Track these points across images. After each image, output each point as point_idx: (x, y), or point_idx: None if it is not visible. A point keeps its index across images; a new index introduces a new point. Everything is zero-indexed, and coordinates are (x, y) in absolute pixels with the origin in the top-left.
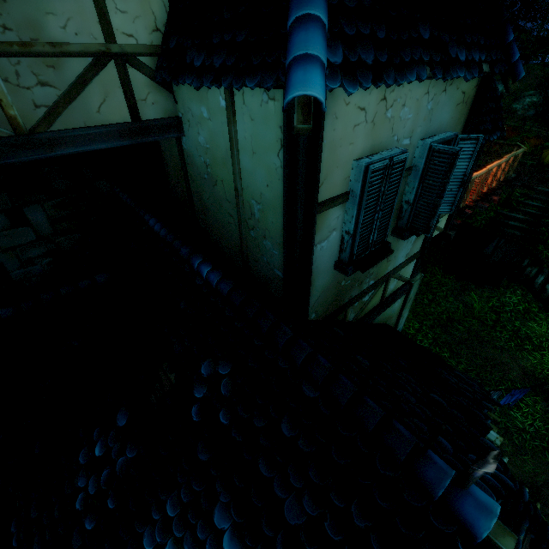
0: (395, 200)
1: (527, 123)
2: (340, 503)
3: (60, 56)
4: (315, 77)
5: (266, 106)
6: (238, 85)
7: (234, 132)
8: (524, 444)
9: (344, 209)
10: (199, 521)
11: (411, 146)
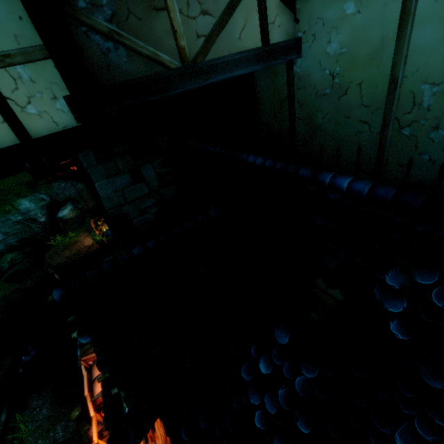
0: None
1: None
2: None
3: None
4: None
5: None
6: None
7: (415, 0)
8: None
9: None
10: None
11: None
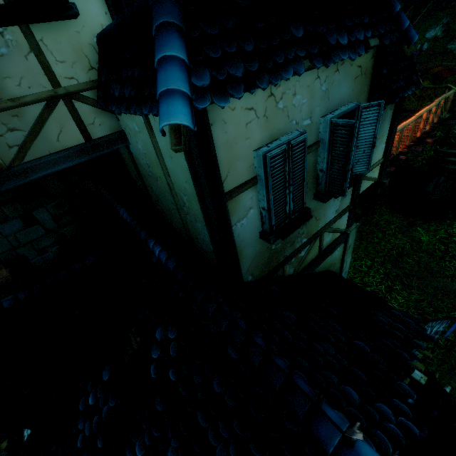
0: (304, 173)
1: None
2: (256, 453)
3: (20, 107)
4: (176, 108)
5: None
6: (139, 112)
7: (155, 142)
8: None
9: (256, 190)
10: None
11: (313, 124)
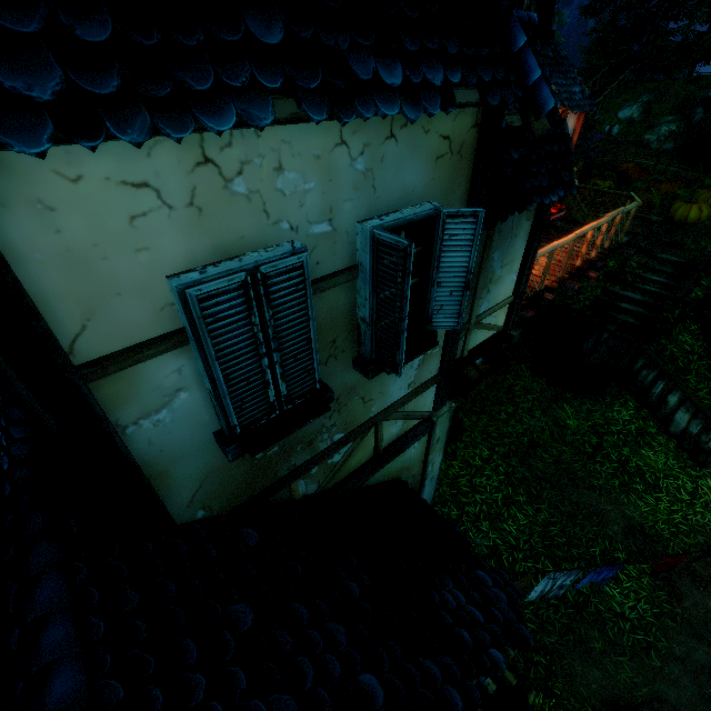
0: (310, 328)
1: (662, 161)
2: None
3: None
4: None
5: None
6: None
7: None
8: (621, 638)
9: (191, 355)
10: None
11: (339, 233)
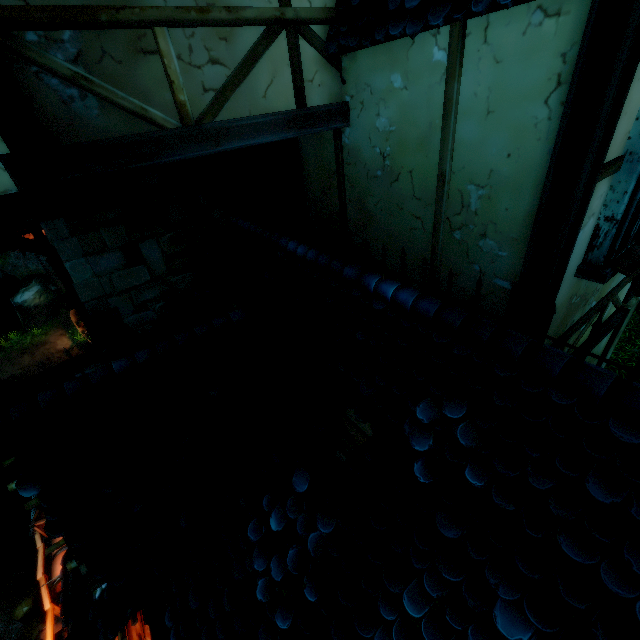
0: None
1: None
2: None
3: (235, 24)
4: None
5: (535, 31)
6: None
7: (456, 91)
8: None
9: (609, 184)
10: (469, 626)
11: None
